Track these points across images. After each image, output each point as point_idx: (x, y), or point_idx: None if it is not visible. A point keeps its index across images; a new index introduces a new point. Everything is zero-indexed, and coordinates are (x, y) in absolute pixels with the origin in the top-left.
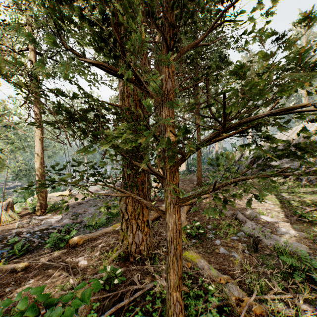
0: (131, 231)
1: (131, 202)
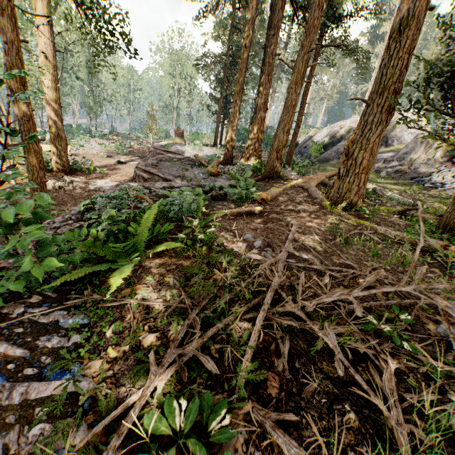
0: (357, 184)
1: (367, 157)
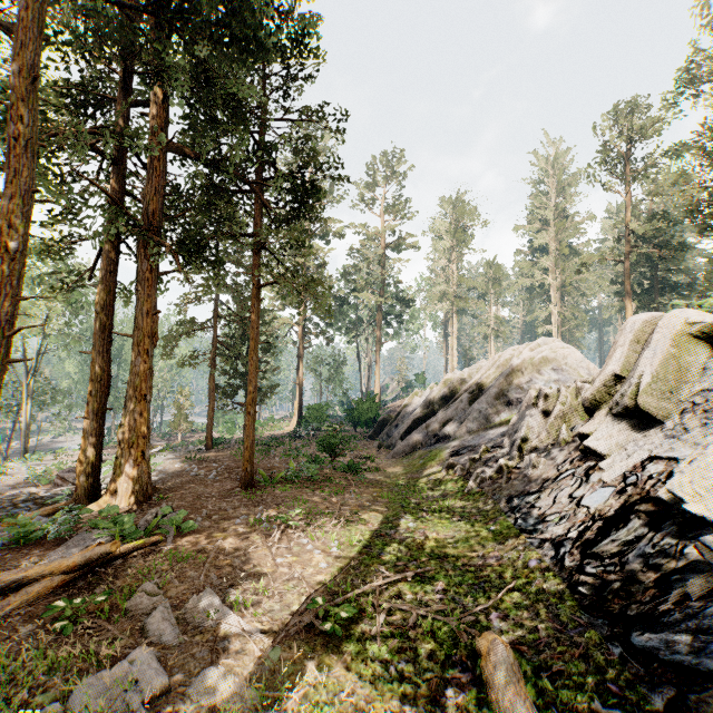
0: None
1: None
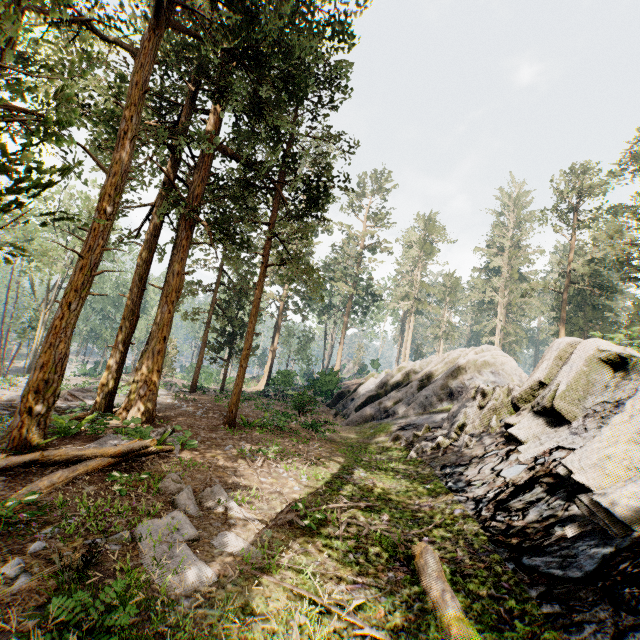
0: None
1: None
